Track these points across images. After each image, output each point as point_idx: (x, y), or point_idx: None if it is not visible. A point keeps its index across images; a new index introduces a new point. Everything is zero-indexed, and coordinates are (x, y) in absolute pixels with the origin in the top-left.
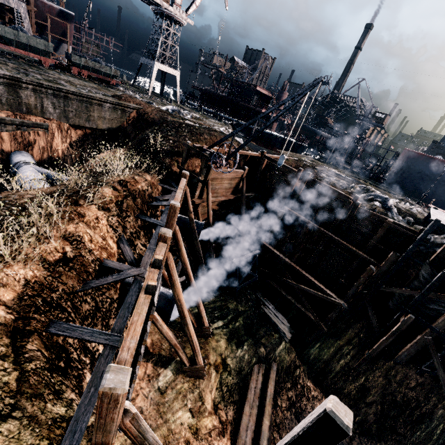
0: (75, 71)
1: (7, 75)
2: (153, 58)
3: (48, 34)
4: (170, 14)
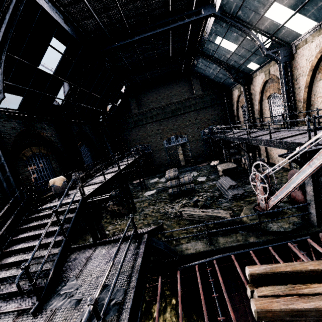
0: None
1: None
2: None
3: None
4: None
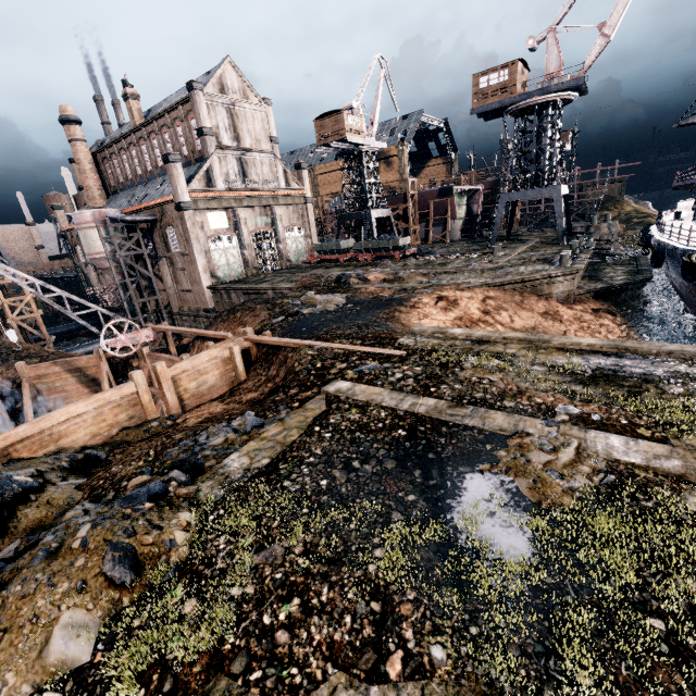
0: (360, 258)
1: (222, 287)
2: (515, 188)
3: (429, 220)
4: (518, 108)
